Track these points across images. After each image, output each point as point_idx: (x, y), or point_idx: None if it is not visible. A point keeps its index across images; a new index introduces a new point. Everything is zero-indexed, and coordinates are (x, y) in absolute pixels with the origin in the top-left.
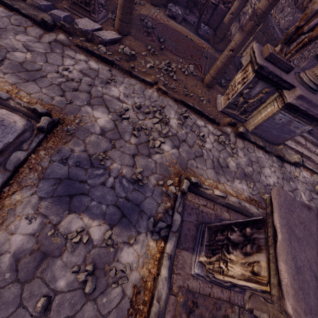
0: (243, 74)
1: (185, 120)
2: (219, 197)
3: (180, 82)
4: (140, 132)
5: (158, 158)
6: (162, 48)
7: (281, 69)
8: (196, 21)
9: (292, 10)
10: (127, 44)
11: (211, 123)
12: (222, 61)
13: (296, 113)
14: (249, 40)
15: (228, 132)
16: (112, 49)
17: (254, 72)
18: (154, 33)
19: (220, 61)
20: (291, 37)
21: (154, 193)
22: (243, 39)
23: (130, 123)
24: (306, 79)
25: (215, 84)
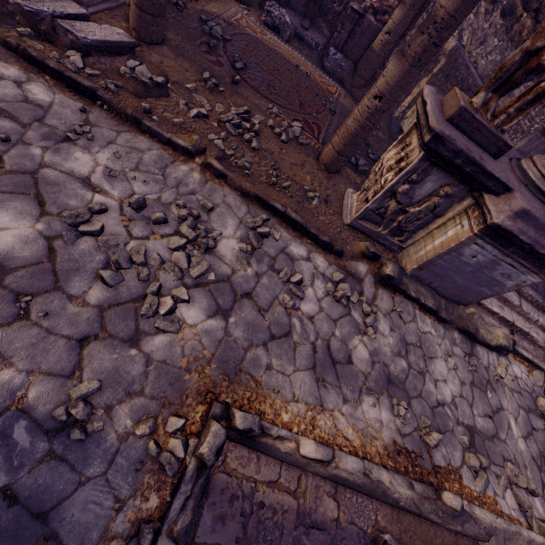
0: (399, 150)
1: (261, 242)
2: (312, 462)
3: (267, 154)
4: (125, 273)
5: (161, 346)
6: (236, 81)
7: (482, 148)
8: (321, 43)
9: (502, 43)
10: (154, 61)
11: (323, 251)
12: (358, 119)
13: (509, 247)
14: (420, 89)
15: (361, 274)
16: (105, 66)
17: (422, 148)
18: (226, 49)
19: (353, 118)
20: (510, 76)
21: (116, 463)
22: (403, 75)
23: (100, 246)
24: (535, 175)
25: (345, 165)
